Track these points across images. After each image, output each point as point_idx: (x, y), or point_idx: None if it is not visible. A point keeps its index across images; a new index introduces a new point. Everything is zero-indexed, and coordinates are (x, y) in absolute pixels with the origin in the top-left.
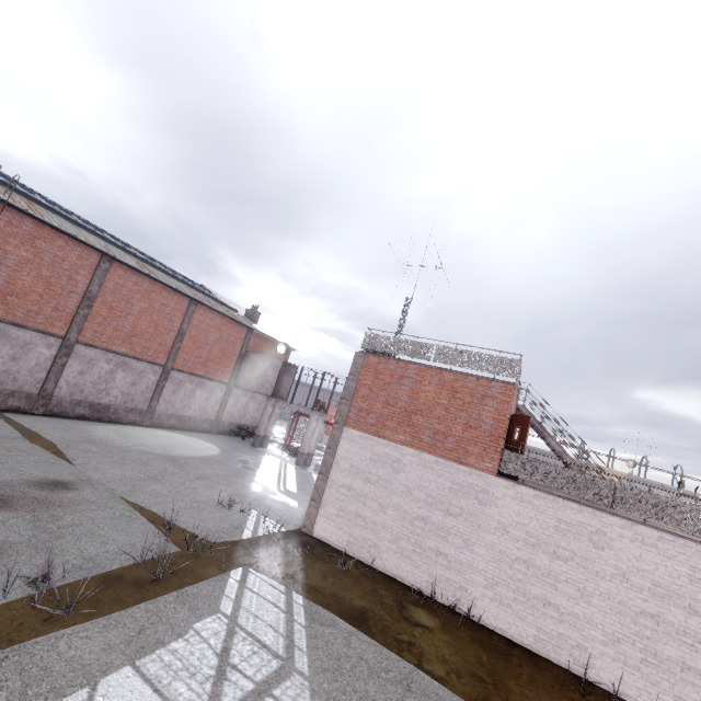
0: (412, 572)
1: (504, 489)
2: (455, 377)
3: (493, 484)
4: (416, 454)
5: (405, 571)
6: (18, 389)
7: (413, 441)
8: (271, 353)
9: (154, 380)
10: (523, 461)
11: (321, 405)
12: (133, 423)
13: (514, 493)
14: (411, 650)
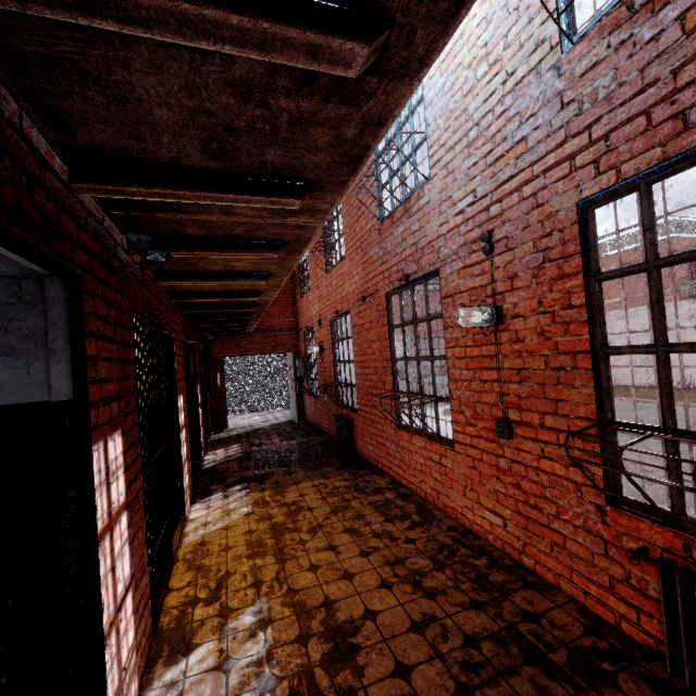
0: (644, 378)
1: (687, 306)
2: (627, 254)
3: (678, 307)
4: (620, 312)
5: (640, 379)
6: (400, 370)
7: (615, 306)
8: None
9: None
10: (695, 283)
11: None
12: None
13: (695, 305)
14: (623, 395)
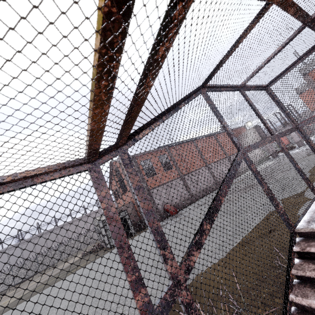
0: None
1: None
2: None
3: None
4: None
5: None
6: (211, 183)
7: None
8: (242, 132)
9: (228, 162)
10: None
11: (285, 124)
12: (236, 177)
13: None
14: None
